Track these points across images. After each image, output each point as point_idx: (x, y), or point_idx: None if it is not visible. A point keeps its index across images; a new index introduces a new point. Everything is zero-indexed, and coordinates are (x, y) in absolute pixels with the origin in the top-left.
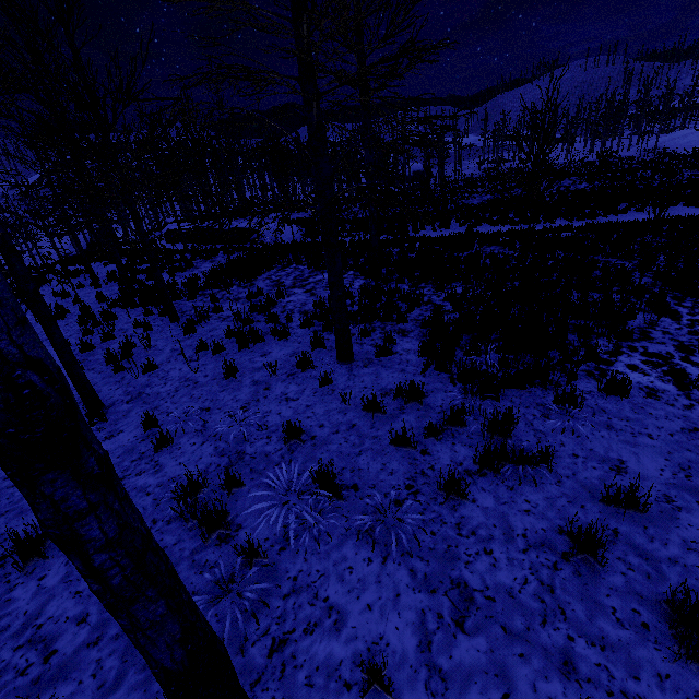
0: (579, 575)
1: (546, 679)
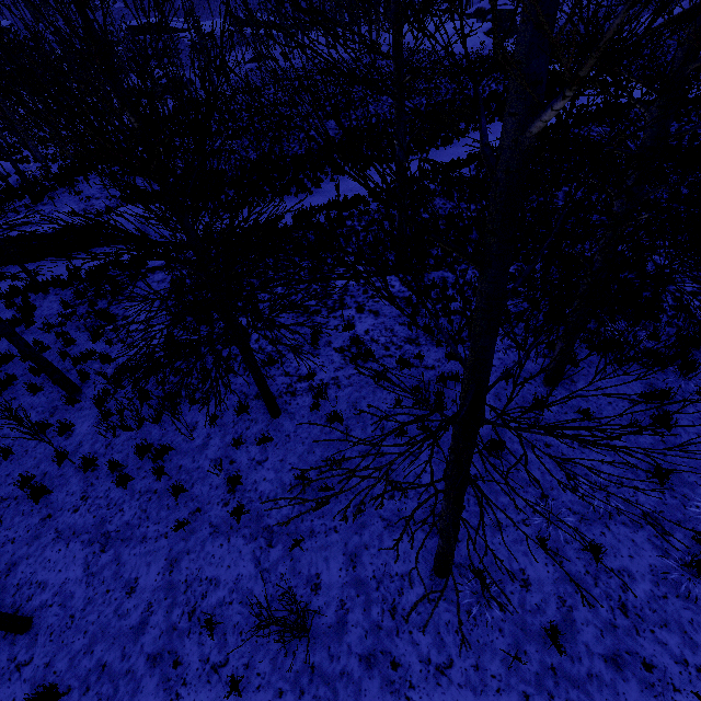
0: None
1: None
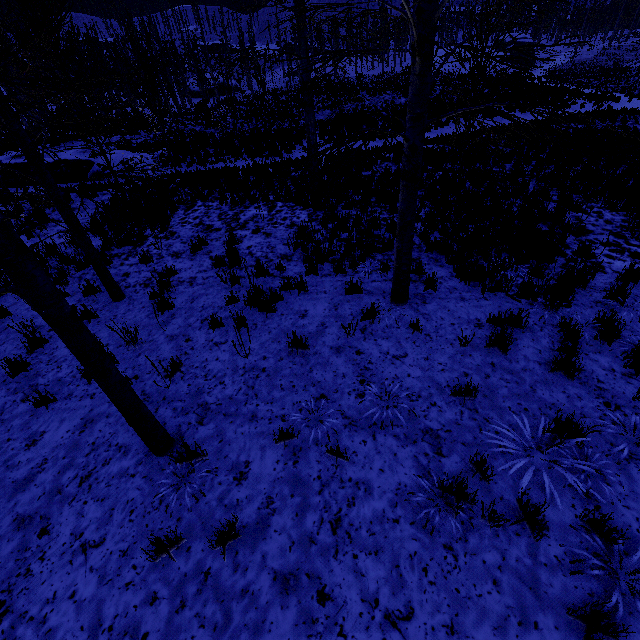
0: None
1: None
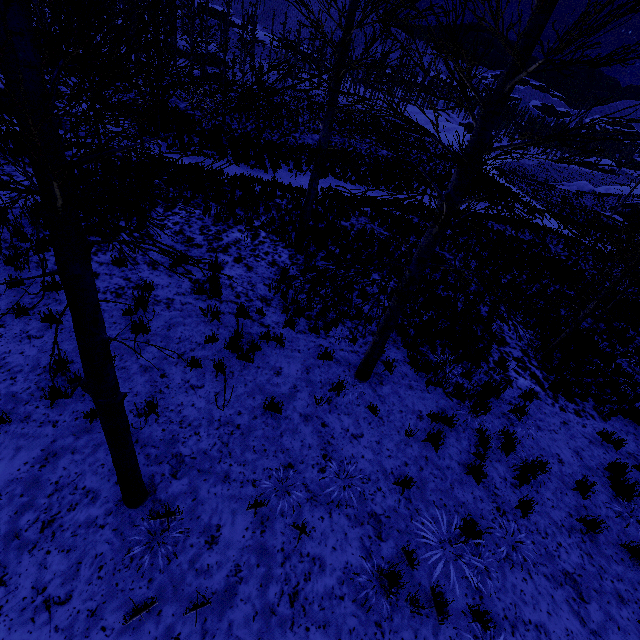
0: (592, 541)
1: (621, 609)
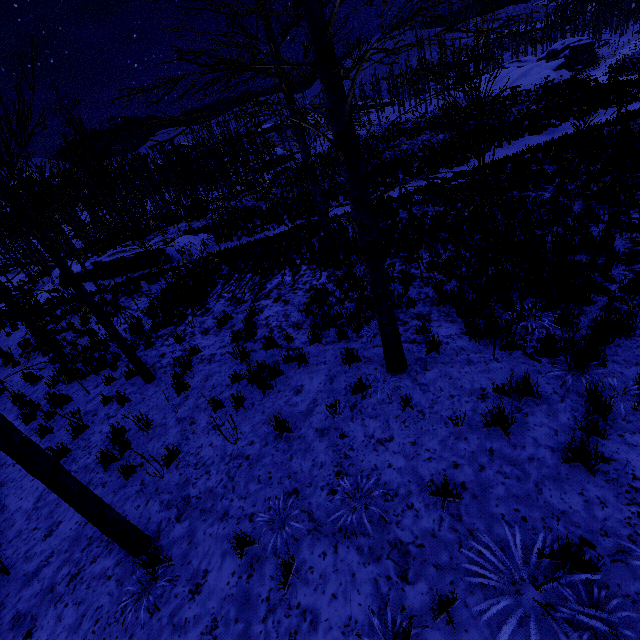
0: None
1: None
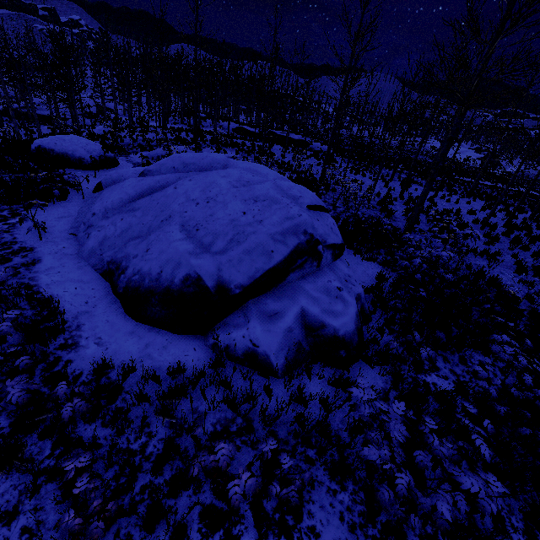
0: None
1: None
